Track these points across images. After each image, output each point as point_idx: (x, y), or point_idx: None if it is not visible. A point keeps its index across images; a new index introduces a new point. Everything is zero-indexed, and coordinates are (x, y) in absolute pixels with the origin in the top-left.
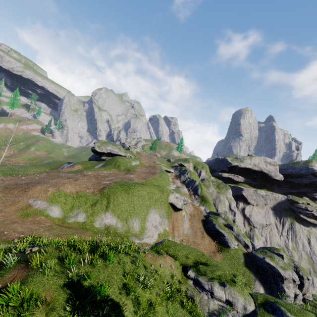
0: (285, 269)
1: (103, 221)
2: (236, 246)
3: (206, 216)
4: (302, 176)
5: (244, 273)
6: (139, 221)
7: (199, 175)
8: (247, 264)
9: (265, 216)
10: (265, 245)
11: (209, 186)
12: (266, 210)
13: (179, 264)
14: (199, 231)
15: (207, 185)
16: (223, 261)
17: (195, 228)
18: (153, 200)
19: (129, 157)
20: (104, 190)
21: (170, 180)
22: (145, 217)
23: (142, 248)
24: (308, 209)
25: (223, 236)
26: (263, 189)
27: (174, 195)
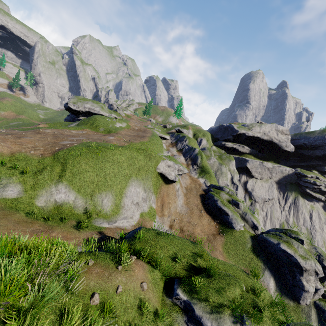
0: (306, 259)
1: (52, 197)
2: (242, 228)
3: (205, 190)
4: (316, 147)
5: (251, 261)
6: (112, 196)
7: (200, 144)
8: (255, 250)
9: (268, 190)
10: (264, 220)
11: (210, 156)
12: (270, 184)
13: (158, 276)
14: (196, 208)
15: (208, 155)
16: (224, 246)
17: (191, 205)
18: (135, 169)
19: (113, 117)
20: (59, 152)
21: (163, 146)
22: (122, 191)
23: (110, 236)
24: (316, 184)
25: (227, 214)
26: (269, 162)
27: (166, 163)
